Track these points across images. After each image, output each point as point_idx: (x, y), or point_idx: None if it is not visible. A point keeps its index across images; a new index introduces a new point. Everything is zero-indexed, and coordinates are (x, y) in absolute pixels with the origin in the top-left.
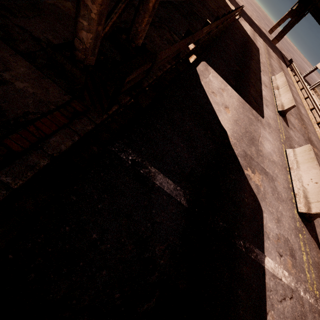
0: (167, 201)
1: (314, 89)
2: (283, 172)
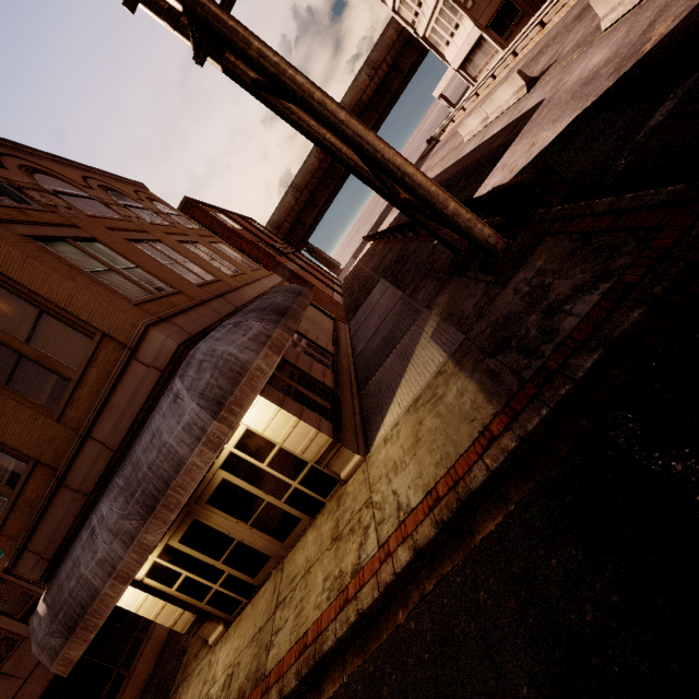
0: (692, 91)
1: (475, 77)
2: (650, 4)
